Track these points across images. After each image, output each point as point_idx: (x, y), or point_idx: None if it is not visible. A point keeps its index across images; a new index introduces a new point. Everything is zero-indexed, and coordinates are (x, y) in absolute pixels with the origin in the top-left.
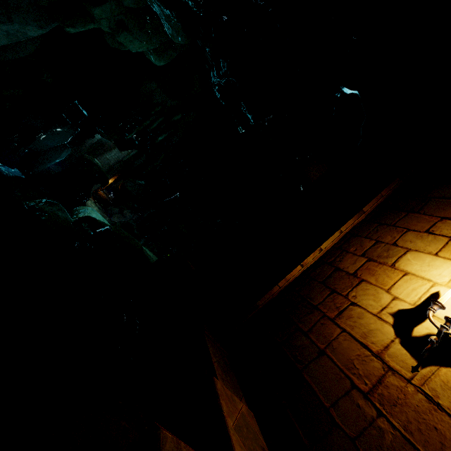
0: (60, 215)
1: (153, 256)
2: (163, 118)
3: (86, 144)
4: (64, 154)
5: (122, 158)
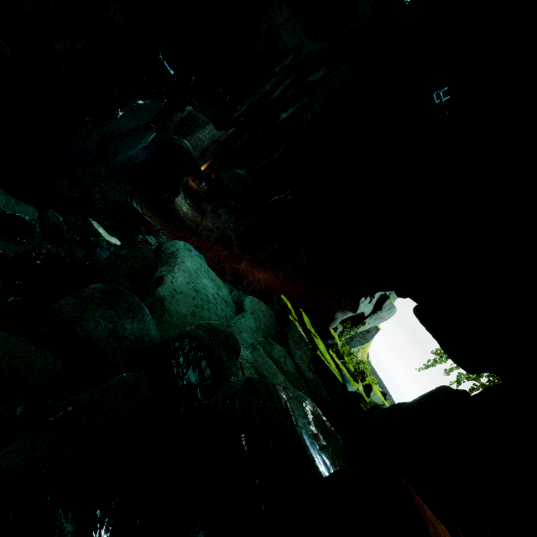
0: (127, 336)
1: (266, 308)
2: (291, 79)
3: (174, 118)
4: (147, 138)
5: (218, 137)
